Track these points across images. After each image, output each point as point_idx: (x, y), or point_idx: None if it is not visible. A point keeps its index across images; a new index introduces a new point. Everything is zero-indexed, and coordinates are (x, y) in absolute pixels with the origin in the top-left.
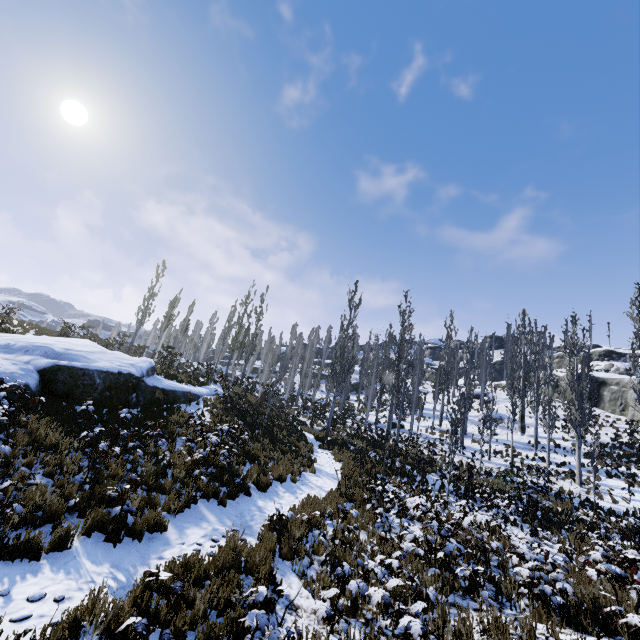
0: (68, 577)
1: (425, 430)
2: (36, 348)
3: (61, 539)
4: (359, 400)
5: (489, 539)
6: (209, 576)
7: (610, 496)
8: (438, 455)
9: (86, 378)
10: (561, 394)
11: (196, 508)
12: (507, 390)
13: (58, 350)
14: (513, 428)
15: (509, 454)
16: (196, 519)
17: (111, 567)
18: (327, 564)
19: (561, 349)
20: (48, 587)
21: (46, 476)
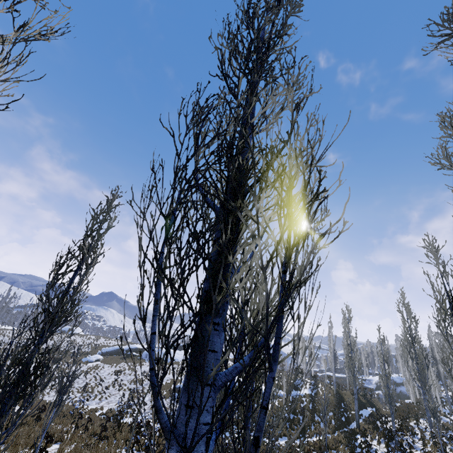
0: None
1: None
2: None
3: None
4: None
5: None
6: None
7: None
8: None
9: None
10: None
11: None
12: None
13: None
14: None
15: None
16: None
17: None
18: None
19: None
20: None
21: None
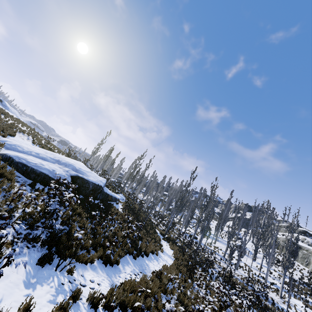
0: (97, 275)
1: (207, 243)
2: (70, 165)
3: (92, 258)
4: (176, 217)
5: (239, 311)
6: (138, 291)
7: (295, 308)
8: (213, 259)
9: (87, 184)
10: (280, 249)
11: (126, 257)
12: (250, 235)
13: (77, 168)
14: (250, 256)
15: (246, 269)
16: (126, 262)
17: (106, 275)
18: (179, 301)
19: (285, 227)
20: (93, 277)
21: (79, 227)
